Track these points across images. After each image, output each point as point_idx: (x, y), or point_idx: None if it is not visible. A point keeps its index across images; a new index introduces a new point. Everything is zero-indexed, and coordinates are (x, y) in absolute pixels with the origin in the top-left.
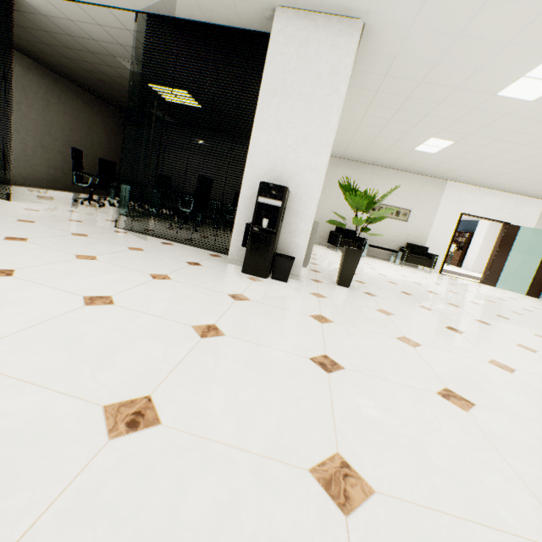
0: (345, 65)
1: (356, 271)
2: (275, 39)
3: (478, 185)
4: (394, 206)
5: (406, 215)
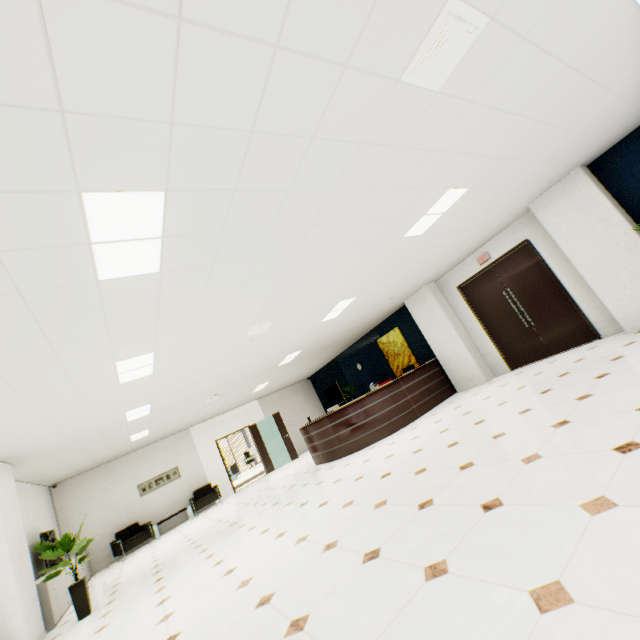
0: None
1: (124, 577)
2: None
3: (212, 417)
4: (161, 473)
5: (176, 472)
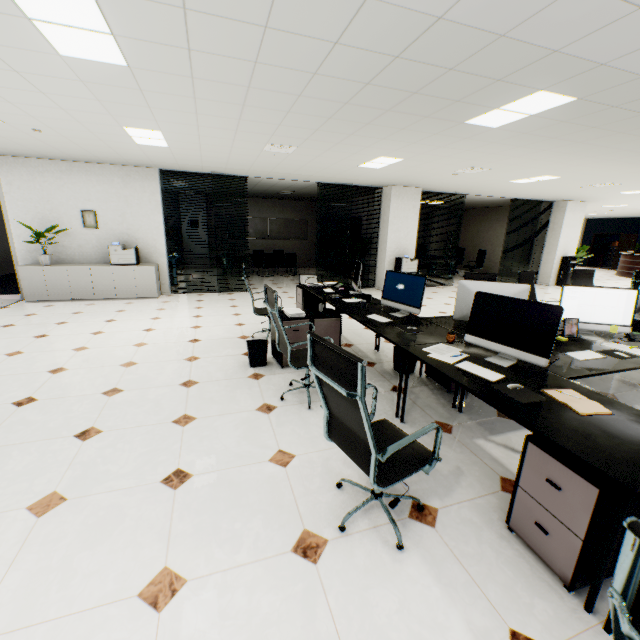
0: (582, 215)
1: None
2: (567, 210)
3: None
4: None
5: None
